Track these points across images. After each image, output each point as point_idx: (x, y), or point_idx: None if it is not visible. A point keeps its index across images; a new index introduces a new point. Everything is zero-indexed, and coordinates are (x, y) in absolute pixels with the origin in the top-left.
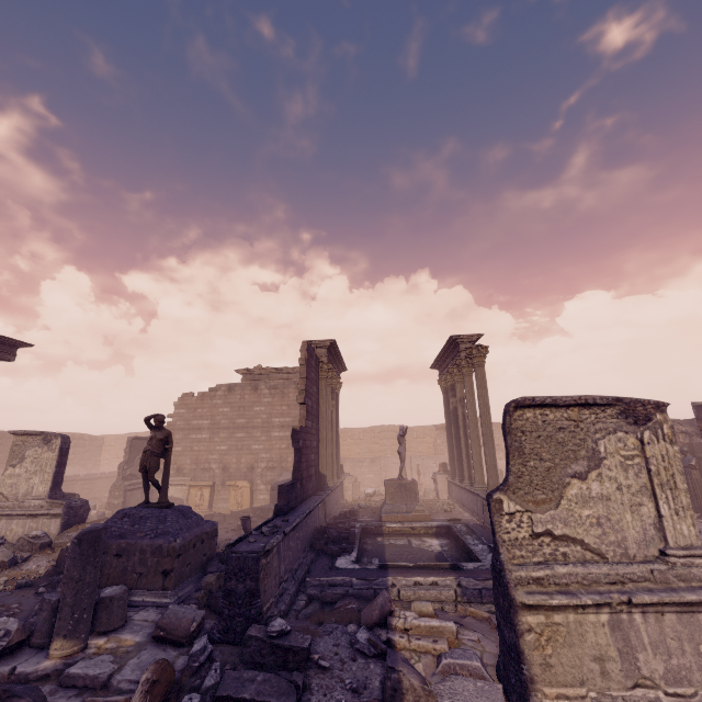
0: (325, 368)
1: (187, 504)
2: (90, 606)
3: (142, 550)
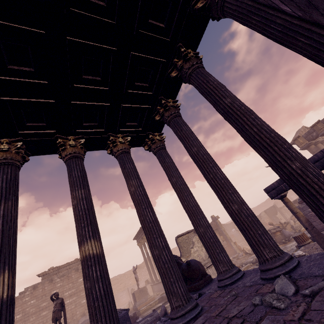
0: None
1: None
2: None
3: None
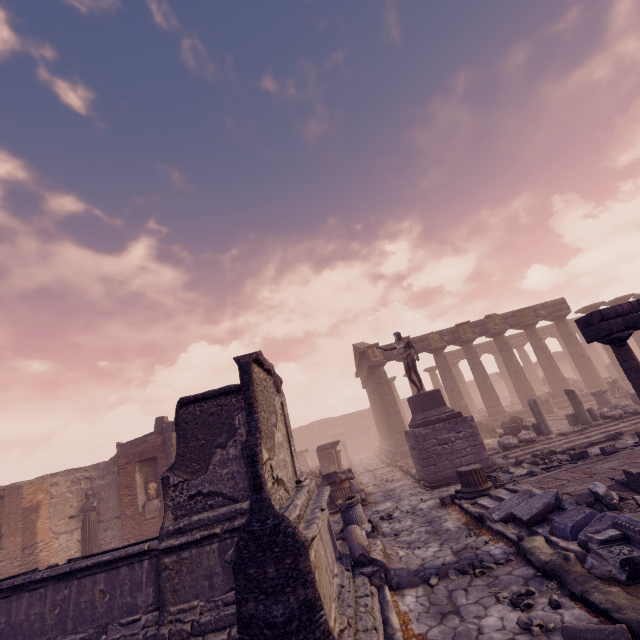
0: None
1: None
2: None
3: None
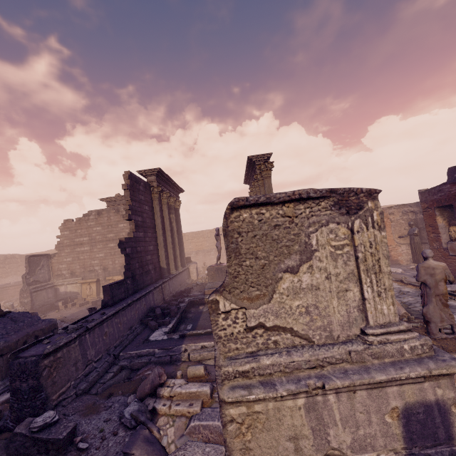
0: (155, 190)
1: (80, 295)
2: None
3: None
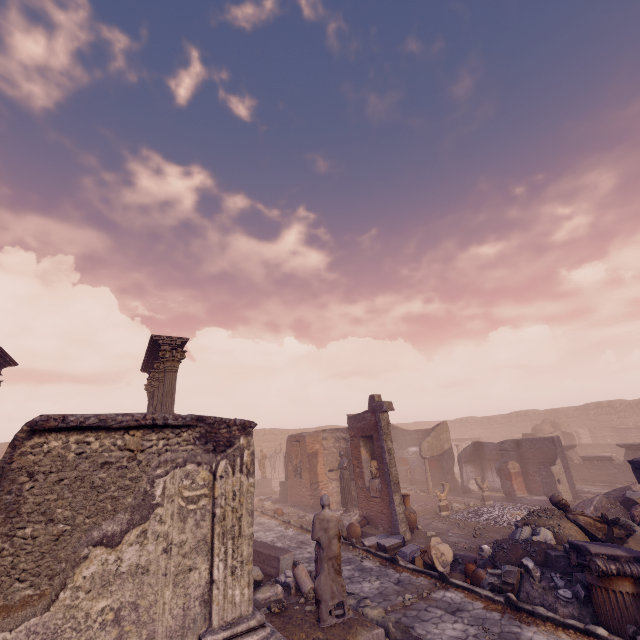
0: None
1: None
2: None
3: None
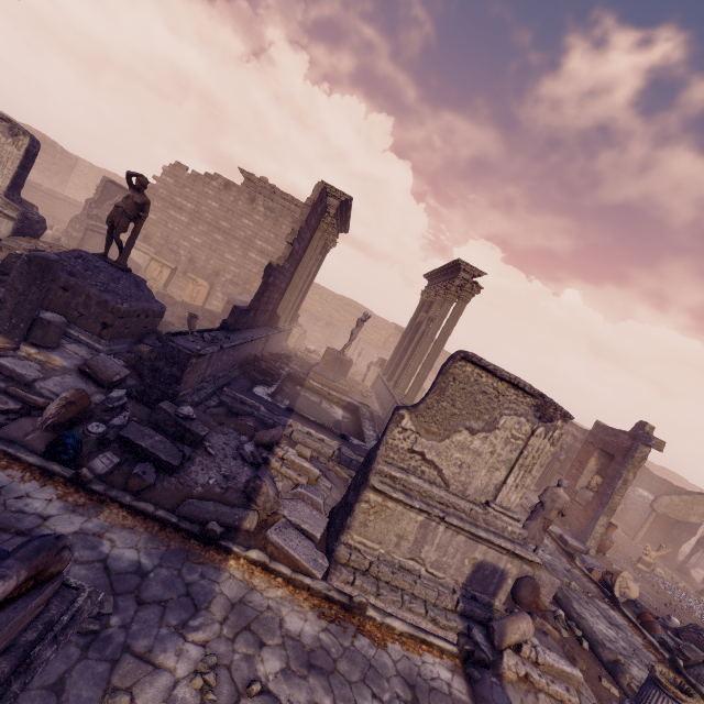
0: (328, 220)
1: (144, 272)
2: (28, 319)
3: (88, 295)
